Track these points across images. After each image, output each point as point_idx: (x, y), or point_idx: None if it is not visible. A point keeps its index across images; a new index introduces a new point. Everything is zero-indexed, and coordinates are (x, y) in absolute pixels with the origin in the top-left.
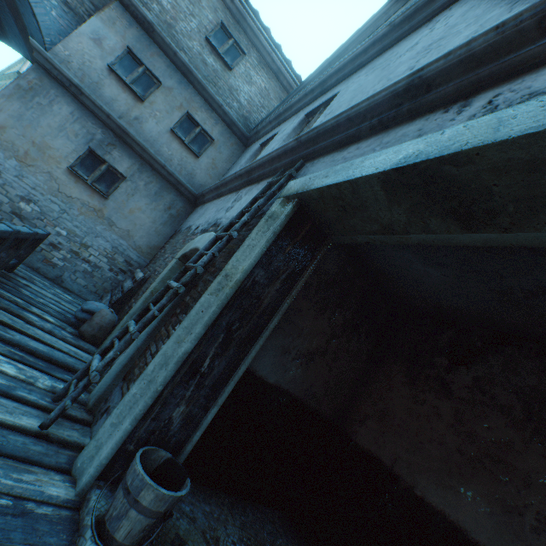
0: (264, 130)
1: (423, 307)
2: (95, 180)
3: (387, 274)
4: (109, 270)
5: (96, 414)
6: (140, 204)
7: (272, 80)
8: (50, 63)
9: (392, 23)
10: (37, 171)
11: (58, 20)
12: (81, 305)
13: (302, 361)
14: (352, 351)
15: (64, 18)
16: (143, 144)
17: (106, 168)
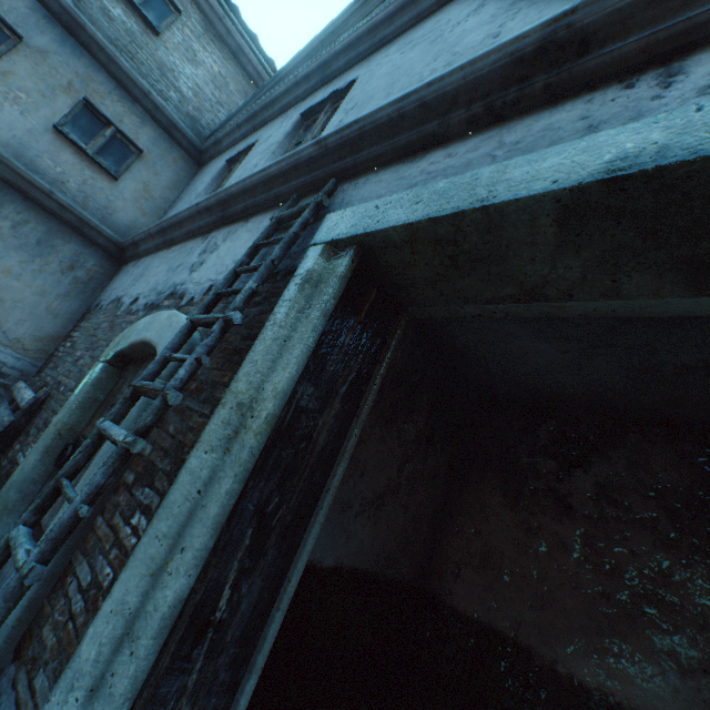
0: (228, 138)
1: (510, 393)
2: None
3: (468, 353)
4: None
5: None
6: (7, 262)
7: (230, 62)
8: None
9: None
10: None
11: None
12: None
13: (369, 512)
14: (429, 472)
15: None
16: None
17: None
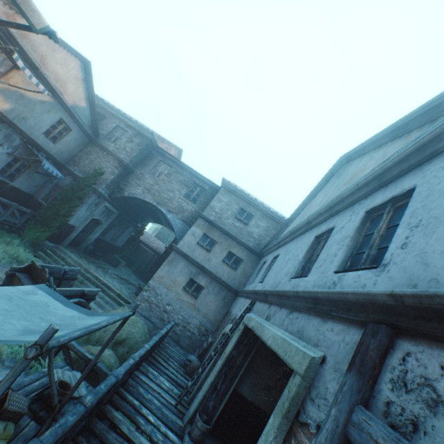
0: (265, 253)
1: None
2: (192, 291)
3: None
4: (198, 335)
5: (190, 405)
6: (210, 298)
7: (270, 221)
8: (178, 249)
9: (290, 232)
10: (172, 291)
11: (180, 227)
12: (186, 357)
13: (263, 391)
14: None
15: (182, 226)
16: (211, 271)
17: (196, 284)
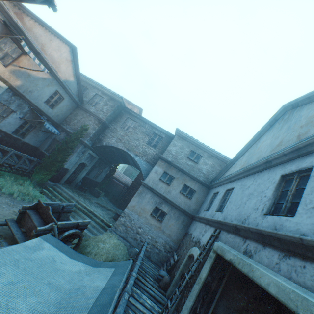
0: (214, 185)
1: None
2: (158, 216)
3: None
4: (164, 251)
5: None
6: (172, 222)
7: (215, 160)
8: (145, 184)
9: (244, 170)
10: (142, 217)
11: (145, 167)
12: (159, 272)
13: (236, 313)
14: (262, 311)
15: (147, 166)
16: (171, 200)
17: (160, 211)
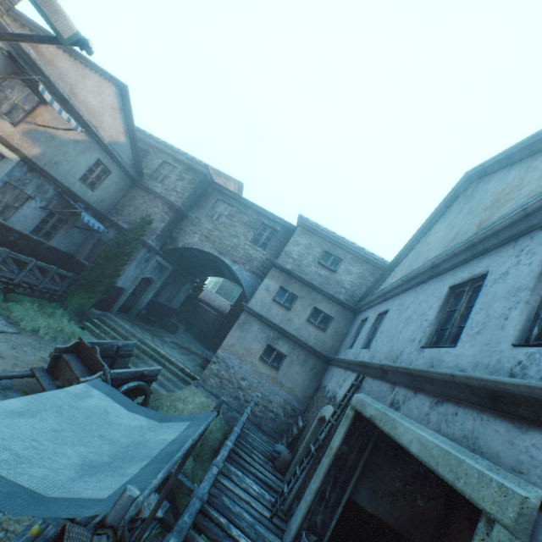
0: (362, 307)
1: None
2: (272, 360)
3: None
4: (283, 416)
5: (288, 516)
6: (295, 369)
7: (364, 265)
8: (249, 308)
9: (402, 280)
10: (247, 362)
11: (250, 281)
12: (273, 447)
13: (387, 498)
14: (428, 495)
15: (252, 279)
16: (293, 334)
17: (276, 352)
